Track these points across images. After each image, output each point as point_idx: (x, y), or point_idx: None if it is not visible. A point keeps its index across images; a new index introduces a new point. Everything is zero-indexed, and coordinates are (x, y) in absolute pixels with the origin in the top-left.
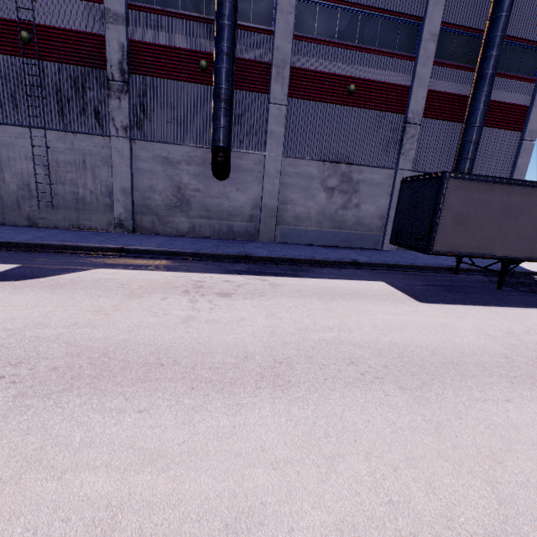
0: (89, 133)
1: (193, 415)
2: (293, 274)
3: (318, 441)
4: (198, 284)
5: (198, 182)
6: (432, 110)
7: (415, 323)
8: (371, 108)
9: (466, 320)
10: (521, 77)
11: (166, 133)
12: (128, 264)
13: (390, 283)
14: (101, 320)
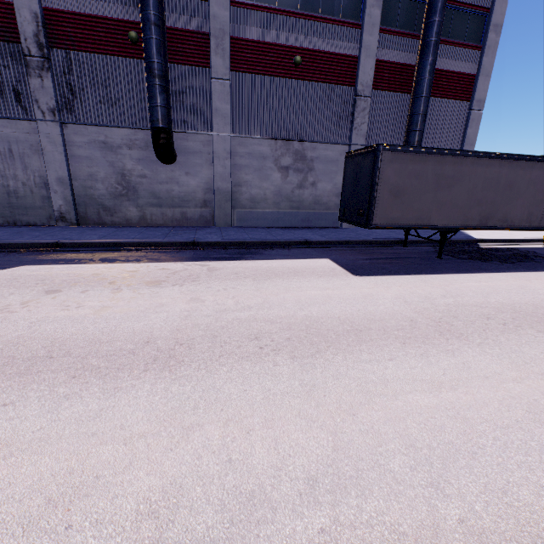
0: (11, 118)
1: (62, 403)
2: (238, 258)
3: (184, 414)
4: (130, 274)
5: (143, 167)
6: (382, 81)
7: (340, 296)
8: (319, 81)
9: (391, 290)
10: (467, 44)
11: (101, 115)
12: (60, 259)
13: (335, 259)
14: (2, 318)
